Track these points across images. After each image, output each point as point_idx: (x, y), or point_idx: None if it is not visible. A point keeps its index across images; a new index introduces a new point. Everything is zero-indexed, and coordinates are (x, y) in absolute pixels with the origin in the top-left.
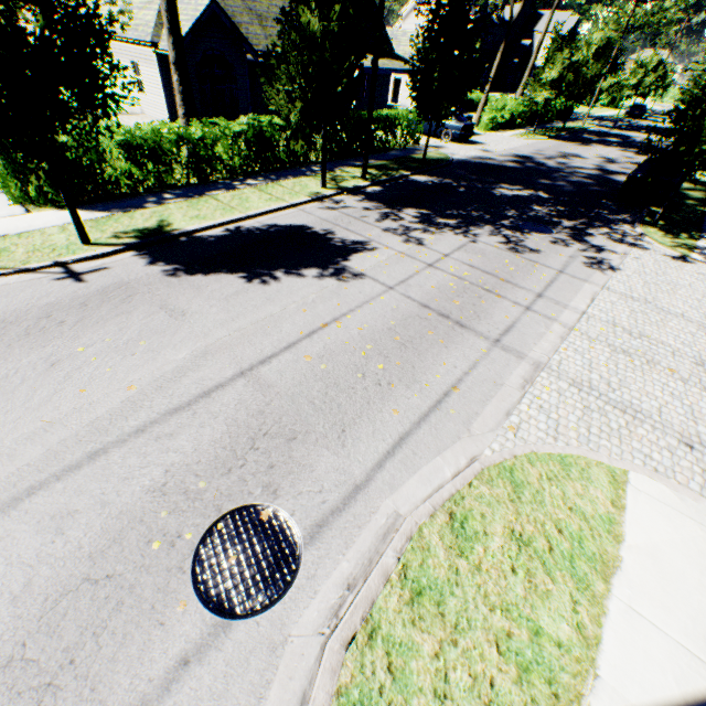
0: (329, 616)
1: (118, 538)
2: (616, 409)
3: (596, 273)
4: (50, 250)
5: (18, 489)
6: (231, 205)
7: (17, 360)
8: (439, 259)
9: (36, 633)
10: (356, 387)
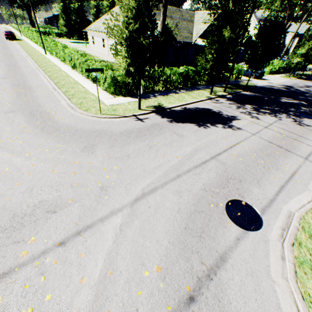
0: (279, 236)
1: (198, 201)
2: None
3: None
4: (129, 110)
5: (161, 182)
6: (179, 99)
7: (138, 144)
8: (268, 125)
9: (189, 222)
10: (256, 168)
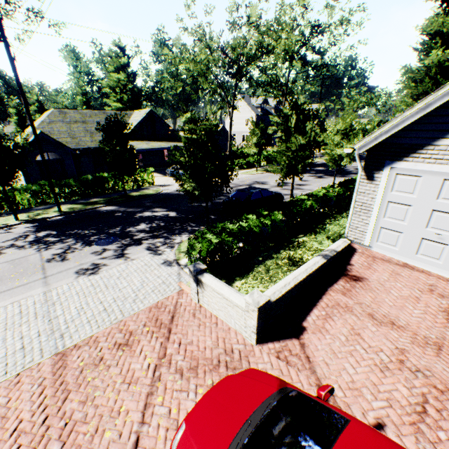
0: None
1: None
2: None
3: (72, 277)
4: None
5: None
6: None
7: None
8: None
9: None
10: None
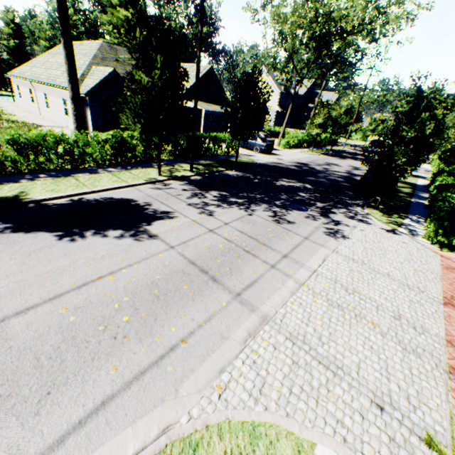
0: None
1: None
2: (321, 365)
3: (331, 239)
4: None
5: None
6: (85, 183)
7: None
8: (220, 226)
9: None
10: (92, 340)
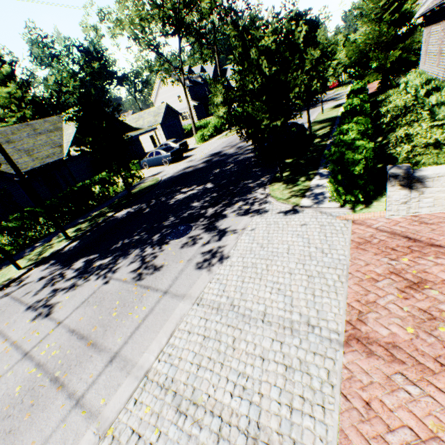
0: None
1: None
2: None
3: (202, 275)
4: None
5: None
6: None
7: None
8: (46, 335)
9: None
10: None
